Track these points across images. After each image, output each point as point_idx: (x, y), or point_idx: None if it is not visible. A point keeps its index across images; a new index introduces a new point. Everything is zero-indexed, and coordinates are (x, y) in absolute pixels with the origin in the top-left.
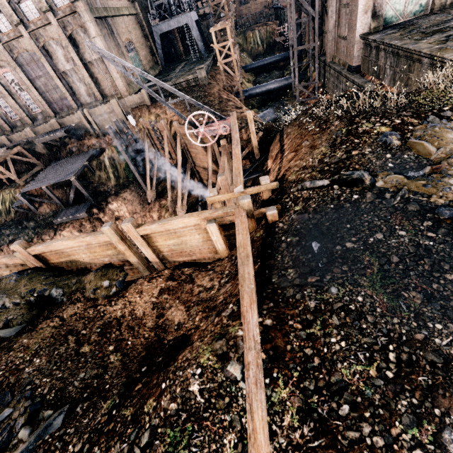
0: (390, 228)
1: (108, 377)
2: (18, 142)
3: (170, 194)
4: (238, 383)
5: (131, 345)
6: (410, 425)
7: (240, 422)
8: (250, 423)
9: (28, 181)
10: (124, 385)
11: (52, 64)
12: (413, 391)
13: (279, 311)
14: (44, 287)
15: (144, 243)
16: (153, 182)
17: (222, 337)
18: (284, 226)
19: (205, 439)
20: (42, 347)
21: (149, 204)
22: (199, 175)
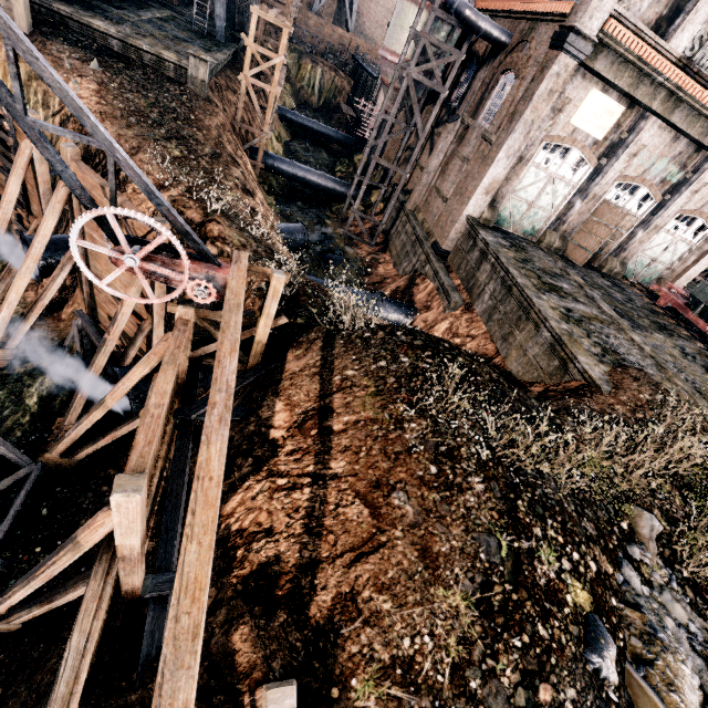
0: None
1: None
2: None
3: None
4: None
5: None
6: None
7: None
8: None
9: None
10: None
11: None
12: None
13: None
14: None
15: None
16: None
17: None
18: None
19: None
20: None
21: None
22: (93, 293)
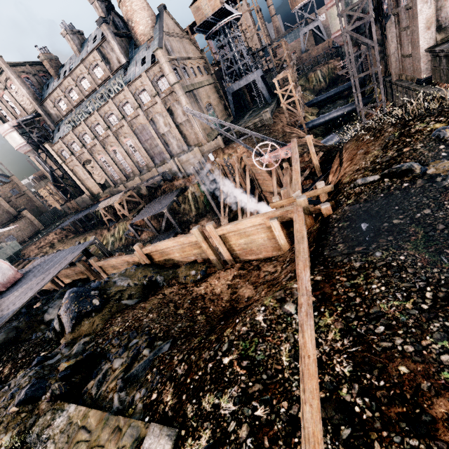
0: (438, 204)
1: (197, 327)
2: (130, 188)
3: (241, 218)
4: (292, 316)
5: (212, 310)
6: (440, 339)
7: (293, 337)
8: (301, 338)
9: (135, 215)
10: (208, 330)
11: (155, 130)
12: (447, 317)
13: (328, 271)
14: (152, 275)
15: (221, 242)
16: (226, 209)
17: (281, 289)
18: (337, 216)
19: (267, 347)
20: (153, 308)
21: None
22: (266, 200)
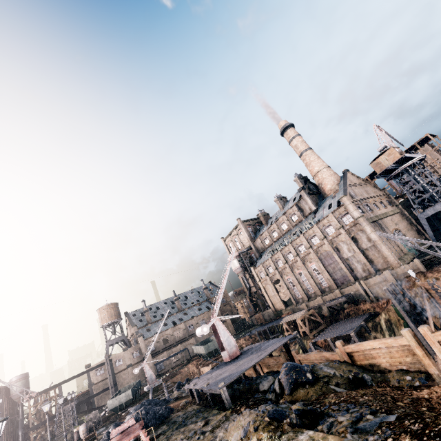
0: None
1: (426, 417)
2: (311, 307)
3: None
4: None
5: None
6: None
7: None
8: None
9: (315, 335)
10: None
11: (339, 255)
12: None
13: None
14: (358, 371)
15: None
16: None
17: None
18: None
19: None
20: (367, 393)
21: None
22: None
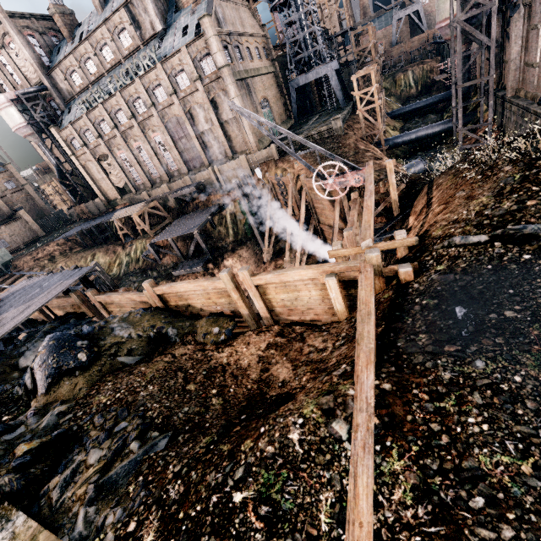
0: None
1: (209, 417)
2: (155, 197)
3: (288, 253)
4: (342, 443)
5: (233, 392)
6: None
7: (340, 482)
8: (351, 486)
9: (158, 233)
10: (223, 426)
11: (193, 126)
12: None
13: (402, 376)
14: (163, 325)
15: (256, 294)
16: (271, 239)
17: (330, 393)
18: (421, 287)
19: (300, 490)
20: (156, 376)
21: (264, 263)
22: (323, 234)
